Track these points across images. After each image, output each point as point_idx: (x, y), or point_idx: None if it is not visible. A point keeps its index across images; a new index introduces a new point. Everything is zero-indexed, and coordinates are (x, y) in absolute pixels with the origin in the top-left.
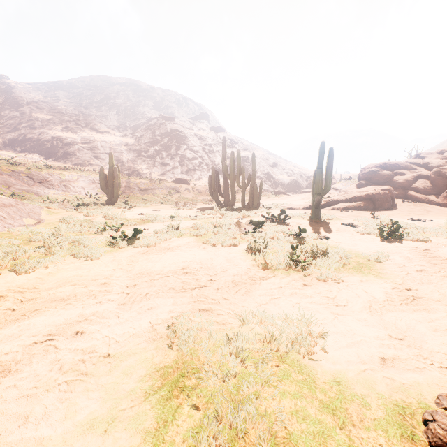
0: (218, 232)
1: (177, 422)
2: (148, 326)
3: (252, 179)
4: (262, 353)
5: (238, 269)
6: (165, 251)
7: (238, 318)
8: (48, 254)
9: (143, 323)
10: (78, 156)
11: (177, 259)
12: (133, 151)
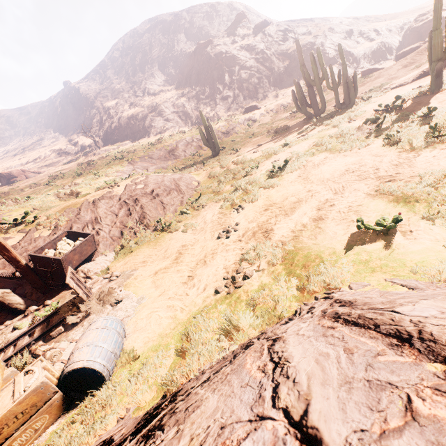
0: (344, 141)
1: (416, 207)
2: (364, 194)
3: (344, 75)
4: (442, 183)
5: (389, 158)
6: (317, 167)
7: (414, 177)
8: (247, 192)
9: (360, 194)
10: (154, 126)
11: (334, 168)
12: (192, 99)
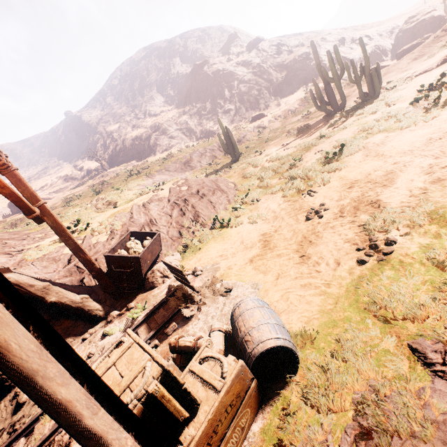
0: (399, 120)
1: None
2: None
3: (366, 67)
4: None
5: None
6: (384, 145)
7: None
8: (307, 179)
9: None
10: (159, 144)
11: (408, 141)
12: (194, 116)
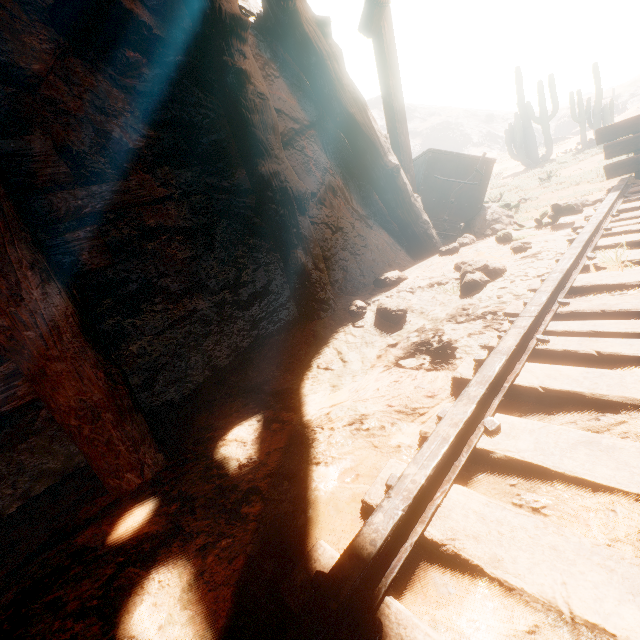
0: None
1: None
2: None
3: (598, 103)
4: None
5: None
6: None
7: None
8: None
9: None
10: None
11: None
12: None
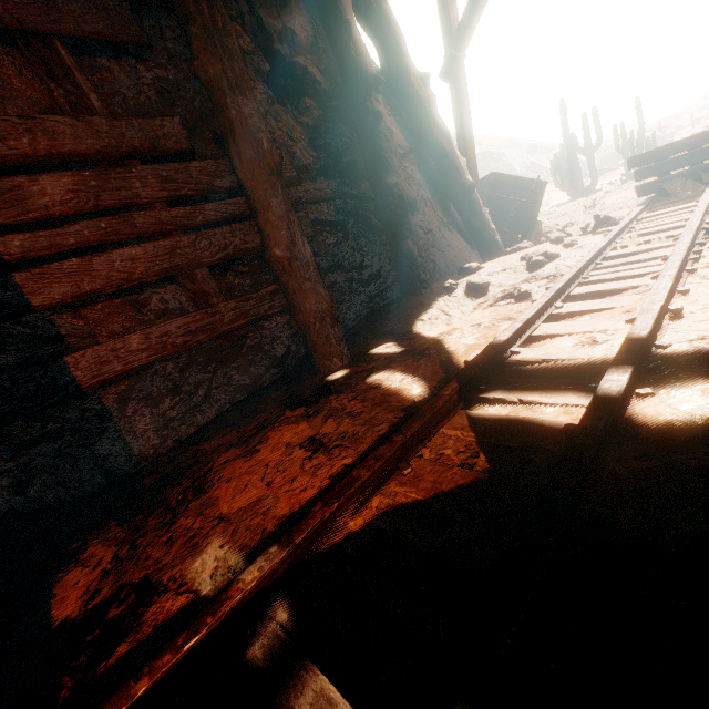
0: None
1: None
2: None
3: (640, 135)
4: None
5: None
6: None
7: None
8: None
9: None
10: None
11: None
12: None
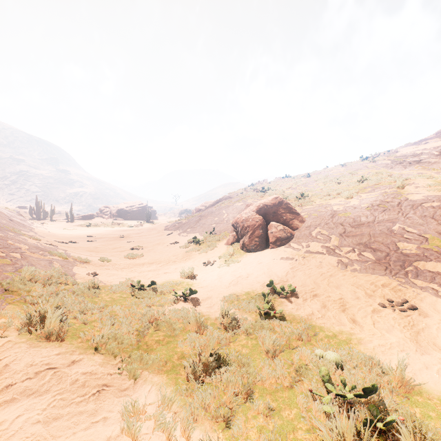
0: None
1: None
2: None
3: (43, 210)
4: None
5: None
6: None
7: None
8: None
9: None
10: None
11: None
12: None
